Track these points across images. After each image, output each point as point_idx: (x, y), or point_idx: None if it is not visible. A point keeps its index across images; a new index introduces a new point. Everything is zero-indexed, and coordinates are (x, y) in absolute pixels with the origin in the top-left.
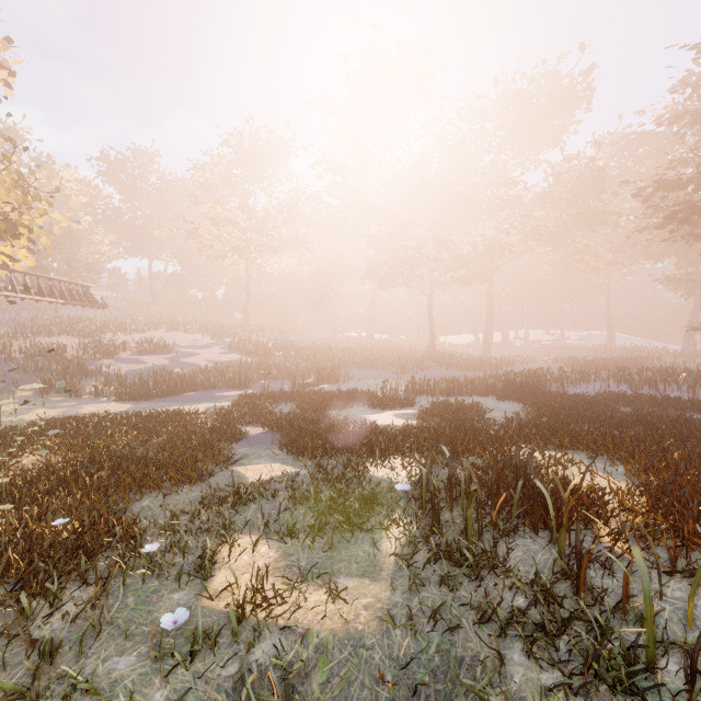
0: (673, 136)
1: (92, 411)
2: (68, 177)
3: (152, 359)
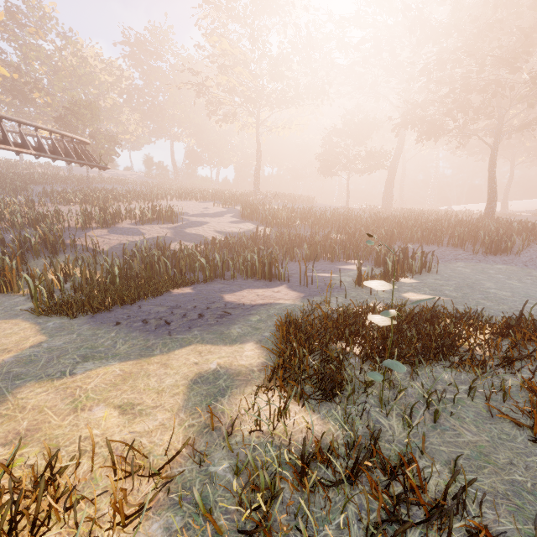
0: None
1: None
2: (92, 55)
3: (152, 229)
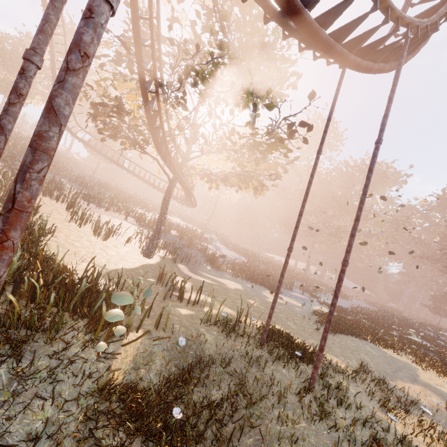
0: (445, 226)
1: (289, 301)
2: None
3: (212, 248)
